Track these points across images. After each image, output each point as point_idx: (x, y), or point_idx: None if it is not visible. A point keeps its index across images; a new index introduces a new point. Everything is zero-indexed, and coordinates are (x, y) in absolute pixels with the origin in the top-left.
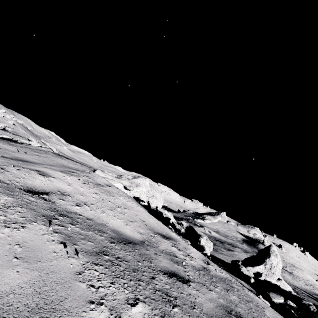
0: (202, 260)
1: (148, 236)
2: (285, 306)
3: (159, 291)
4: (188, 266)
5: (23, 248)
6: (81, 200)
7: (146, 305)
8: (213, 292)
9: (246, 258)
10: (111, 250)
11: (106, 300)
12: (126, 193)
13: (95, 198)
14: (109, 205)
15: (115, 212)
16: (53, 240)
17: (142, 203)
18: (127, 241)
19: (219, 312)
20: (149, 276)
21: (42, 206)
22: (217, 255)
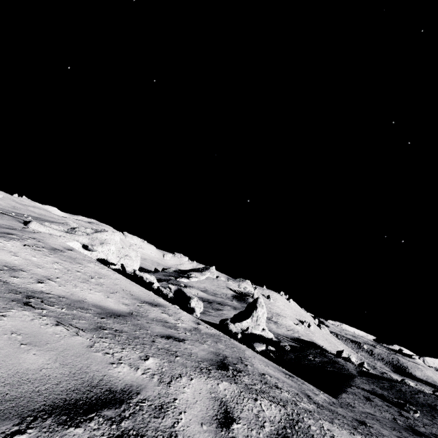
0: (193, 321)
1: (135, 306)
2: (266, 352)
3: (162, 349)
4: (180, 328)
5: (22, 335)
6: (41, 275)
7: (156, 358)
8: (205, 345)
9: (235, 315)
10: (106, 325)
11: (124, 360)
12: (87, 254)
13: (58, 269)
14: (80, 276)
15: (90, 285)
16: (47, 323)
17: (111, 266)
18: (115, 315)
19: (210, 356)
20: (149, 340)
21: (0, 290)
22: (205, 317)
